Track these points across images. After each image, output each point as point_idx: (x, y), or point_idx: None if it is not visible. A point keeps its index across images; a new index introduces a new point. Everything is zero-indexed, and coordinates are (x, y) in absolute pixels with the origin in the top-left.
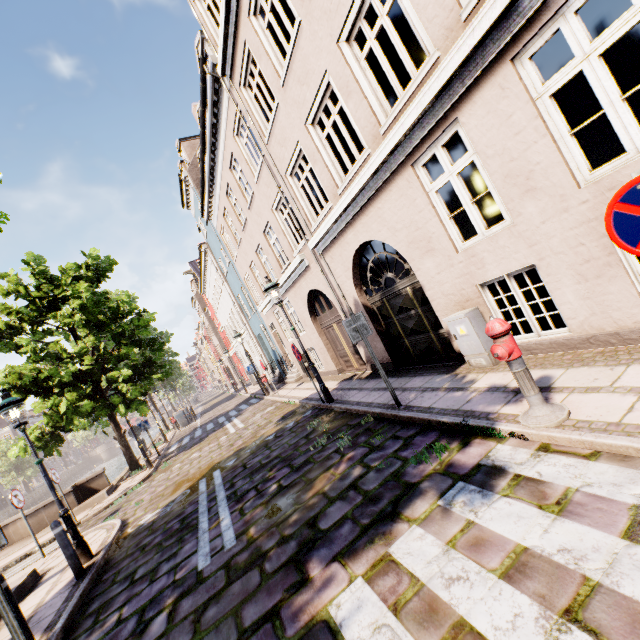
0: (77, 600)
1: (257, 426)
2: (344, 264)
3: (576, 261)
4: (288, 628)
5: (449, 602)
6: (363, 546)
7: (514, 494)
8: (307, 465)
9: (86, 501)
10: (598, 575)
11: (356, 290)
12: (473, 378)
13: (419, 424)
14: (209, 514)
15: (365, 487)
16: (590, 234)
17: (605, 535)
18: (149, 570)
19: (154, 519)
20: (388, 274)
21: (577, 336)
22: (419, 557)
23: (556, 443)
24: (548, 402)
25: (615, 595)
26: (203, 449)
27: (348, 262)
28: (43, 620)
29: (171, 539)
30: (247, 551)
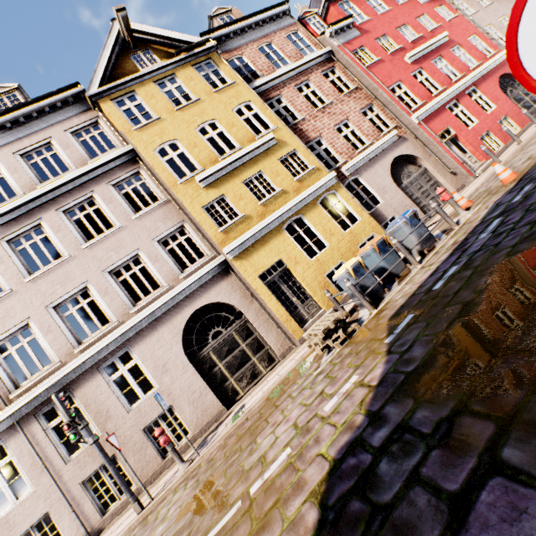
0: None
1: None
2: None
3: None
4: None
5: None
6: None
7: None
8: None
9: None
10: None
11: None
12: None
13: None
14: None
15: None
16: None
17: None
18: None
19: None
20: None
21: None
22: None
23: None
24: None
25: None
26: None
27: None
28: None
29: None
30: None
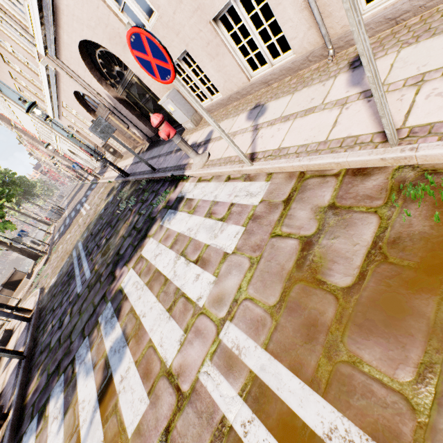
0: (32, 329)
1: (96, 205)
2: (80, 65)
3: (204, 44)
4: (109, 298)
5: (154, 264)
6: (134, 255)
7: (183, 209)
8: (117, 223)
9: (18, 288)
10: (193, 235)
11: (103, 87)
12: (187, 139)
13: (163, 180)
14: (79, 267)
15: (138, 226)
16: (201, 22)
17: (200, 218)
18: (59, 303)
19: (56, 280)
20: (116, 68)
21: (225, 97)
22: (150, 251)
23: (203, 176)
24: (204, 152)
25: (194, 241)
26: (71, 231)
27: (81, 63)
28: (21, 343)
29: (65, 286)
30: (95, 277)
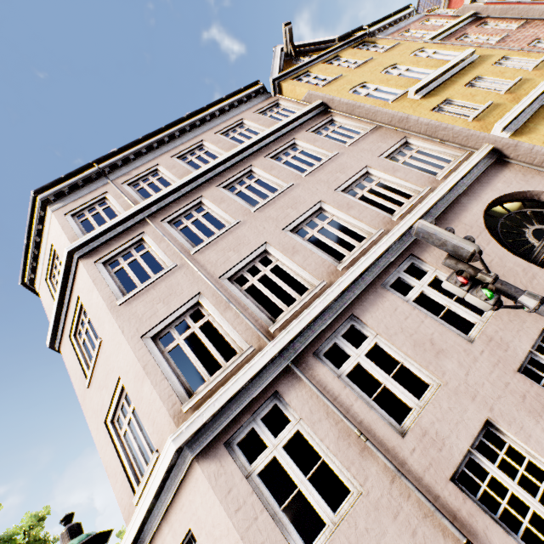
0: None
1: None
2: None
3: None
4: None
5: None
6: None
7: None
8: None
9: None
10: None
11: None
12: None
13: None
14: None
15: None
16: None
17: None
18: None
19: None
20: None
21: None
22: None
23: None
24: None
25: None
26: None
27: None
28: None
29: None
30: None
